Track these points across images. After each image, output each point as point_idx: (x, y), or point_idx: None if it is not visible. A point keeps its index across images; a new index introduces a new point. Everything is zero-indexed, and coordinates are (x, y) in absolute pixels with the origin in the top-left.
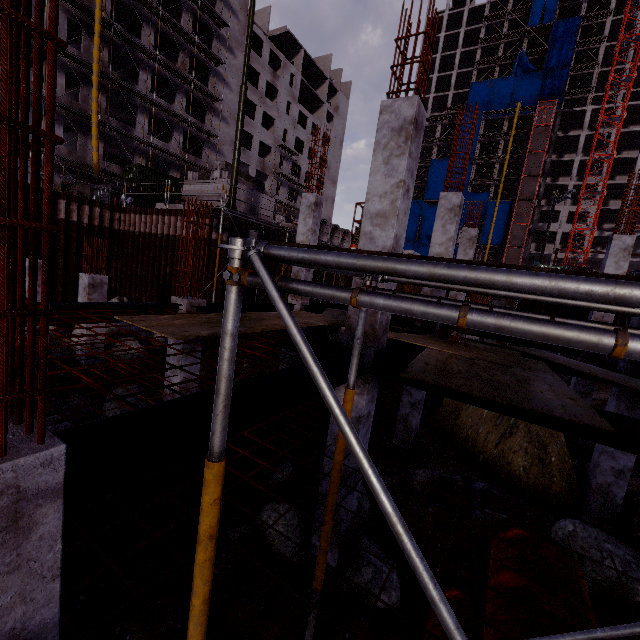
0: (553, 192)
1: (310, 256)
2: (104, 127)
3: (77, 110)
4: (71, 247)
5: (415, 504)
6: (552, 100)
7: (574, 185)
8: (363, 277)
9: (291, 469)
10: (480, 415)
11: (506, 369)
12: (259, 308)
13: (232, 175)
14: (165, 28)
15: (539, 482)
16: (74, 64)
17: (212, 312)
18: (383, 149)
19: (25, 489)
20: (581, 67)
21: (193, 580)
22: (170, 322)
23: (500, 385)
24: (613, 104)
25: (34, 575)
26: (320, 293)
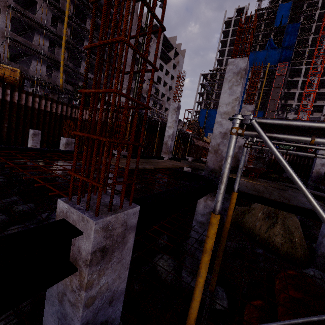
0: (286, 107)
1: (286, 122)
2: (66, 67)
3: (54, 58)
4: (51, 125)
5: (229, 259)
6: (285, 62)
7: (296, 104)
8: (248, 139)
9: (167, 238)
10: (256, 216)
11: (283, 191)
12: (149, 158)
13: (134, 92)
14: (98, 20)
15: (289, 251)
16: (53, 36)
17: (131, 158)
18: (228, 82)
19: (127, 224)
20: (300, 47)
21: (199, 270)
22: (120, 161)
23: (286, 197)
24: (316, 65)
25: (123, 266)
26: (291, 138)
